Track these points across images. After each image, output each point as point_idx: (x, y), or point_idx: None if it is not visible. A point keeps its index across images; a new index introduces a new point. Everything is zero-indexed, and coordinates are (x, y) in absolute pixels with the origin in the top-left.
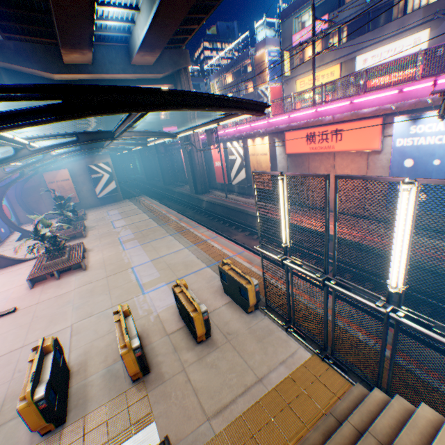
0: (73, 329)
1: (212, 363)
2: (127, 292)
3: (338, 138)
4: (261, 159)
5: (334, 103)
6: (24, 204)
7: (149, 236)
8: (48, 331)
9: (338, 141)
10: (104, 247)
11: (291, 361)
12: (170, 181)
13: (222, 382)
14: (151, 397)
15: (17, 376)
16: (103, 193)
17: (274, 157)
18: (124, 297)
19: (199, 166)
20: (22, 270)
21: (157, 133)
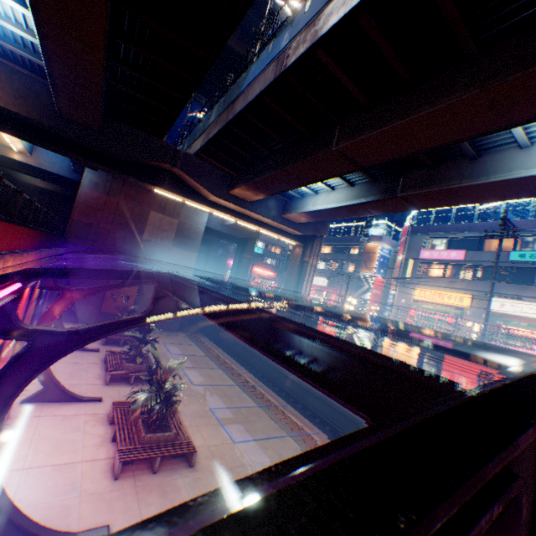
0: None
1: None
2: None
3: None
4: None
5: None
6: None
7: (256, 422)
8: None
9: None
10: (197, 421)
11: None
12: None
13: None
14: None
15: None
16: None
17: None
18: None
19: None
20: (79, 419)
21: None
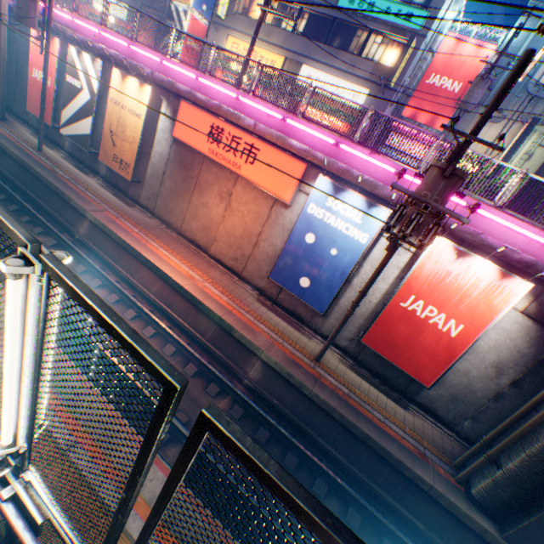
0: None
1: None
2: None
3: (252, 160)
4: (128, 119)
5: (264, 105)
6: None
7: None
8: None
9: (249, 163)
10: None
11: None
12: None
13: None
14: None
15: None
16: None
17: (154, 130)
18: None
19: None
20: None
21: None
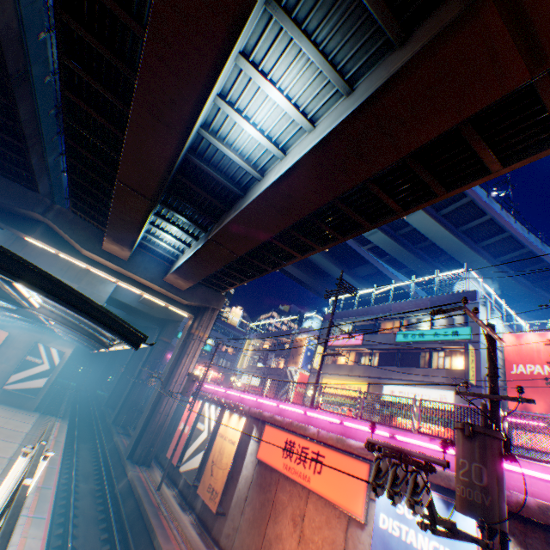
0: None
1: None
2: None
3: (318, 467)
4: (226, 446)
5: (326, 413)
6: None
7: None
8: None
9: (317, 471)
10: None
11: None
12: (125, 420)
13: None
14: None
15: None
16: (18, 385)
17: (245, 453)
18: None
19: (161, 415)
20: None
21: (87, 330)
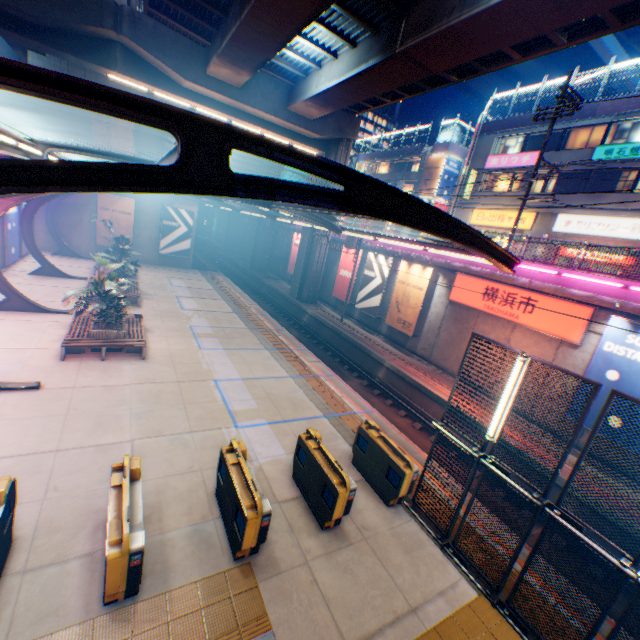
0: (134, 448)
1: (345, 566)
2: (212, 416)
3: (528, 309)
4: (411, 292)
5: (535, 265)
6: (54, 223)
7: (235, 339)
8: (95, 438)
9: (526, 312)
10: (170, 333)
11: (453, 595)
12: (260, 267)
13: (362, 597)
14: (264, 591)
15: (52, 496)
16: (169, 250)
17: (430, 296)
18: (207, 422)
19: (317, 265)
20: (43, 324)
21: (321, 219)
